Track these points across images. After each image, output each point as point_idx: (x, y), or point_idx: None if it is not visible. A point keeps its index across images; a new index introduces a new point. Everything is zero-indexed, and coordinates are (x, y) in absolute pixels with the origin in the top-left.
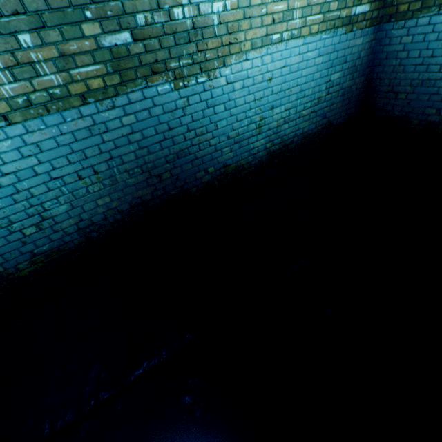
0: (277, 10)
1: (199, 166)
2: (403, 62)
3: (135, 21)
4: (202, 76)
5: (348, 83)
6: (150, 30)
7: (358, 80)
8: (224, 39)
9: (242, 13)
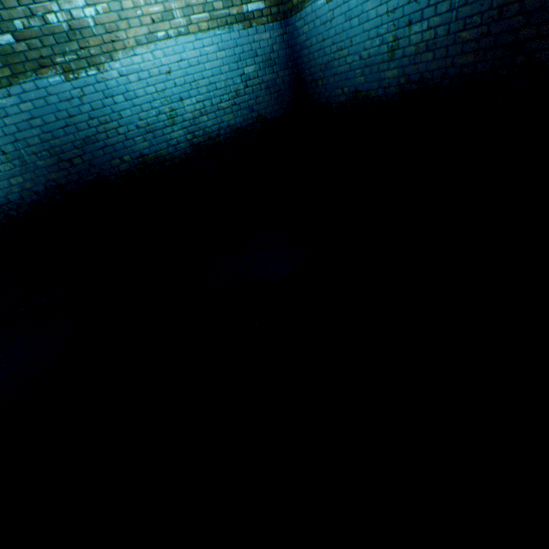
0: (154, 11)
1: (112, 153)
2: (311, 50)
3: (15, 26)
4: (91, 70)
5: (270, 76)
6: (30, 32)
7: (283, 73)
8: (106, 38)
9: (117, 16)
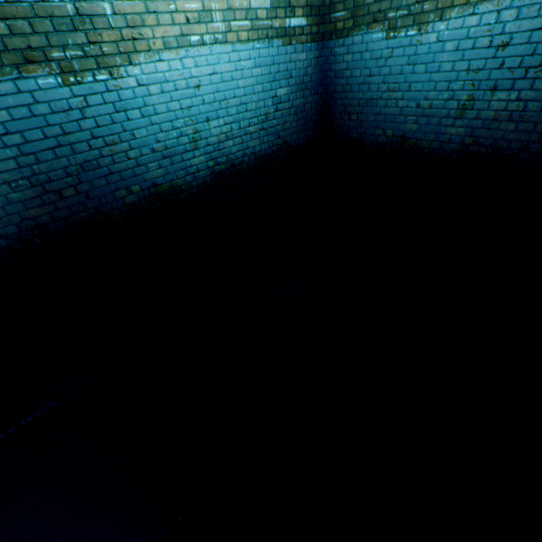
0: (190, 8)
1: (117, 182)
2: (349, 81)
3: None
4: (101, 73)
5: (300, 101)
6: (14, 8)
7: (312, 99)
8: (125, 33)
9: (144, 6)
